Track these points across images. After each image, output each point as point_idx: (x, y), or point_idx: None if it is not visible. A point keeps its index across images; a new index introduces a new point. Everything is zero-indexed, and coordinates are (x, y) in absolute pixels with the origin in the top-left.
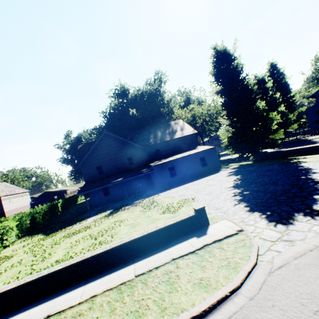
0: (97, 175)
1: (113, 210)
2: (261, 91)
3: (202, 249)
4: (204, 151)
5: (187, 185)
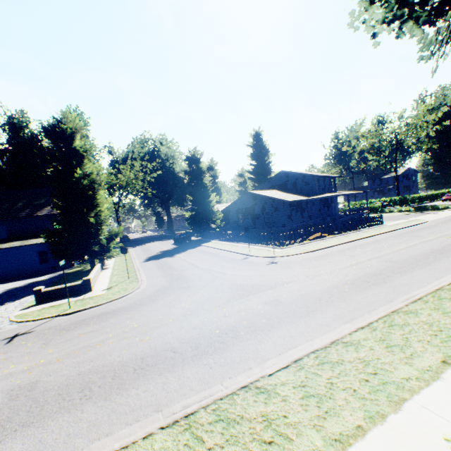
0: None
1: None
2: (190, 172)
3: None
4: (48, 243)
5: None
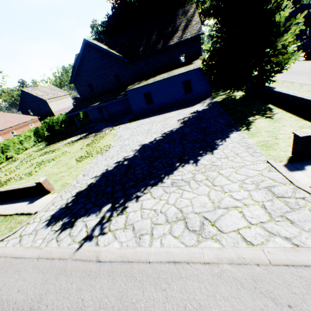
0: (90, 93)
1: (85, 134)
2: None
3: (10, 216)
4: (190, 72)
5: (148, 119)
